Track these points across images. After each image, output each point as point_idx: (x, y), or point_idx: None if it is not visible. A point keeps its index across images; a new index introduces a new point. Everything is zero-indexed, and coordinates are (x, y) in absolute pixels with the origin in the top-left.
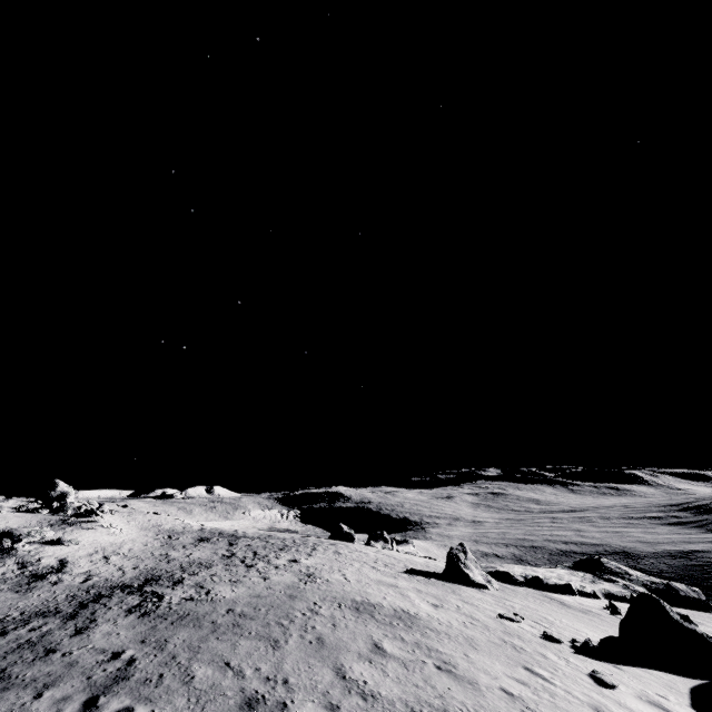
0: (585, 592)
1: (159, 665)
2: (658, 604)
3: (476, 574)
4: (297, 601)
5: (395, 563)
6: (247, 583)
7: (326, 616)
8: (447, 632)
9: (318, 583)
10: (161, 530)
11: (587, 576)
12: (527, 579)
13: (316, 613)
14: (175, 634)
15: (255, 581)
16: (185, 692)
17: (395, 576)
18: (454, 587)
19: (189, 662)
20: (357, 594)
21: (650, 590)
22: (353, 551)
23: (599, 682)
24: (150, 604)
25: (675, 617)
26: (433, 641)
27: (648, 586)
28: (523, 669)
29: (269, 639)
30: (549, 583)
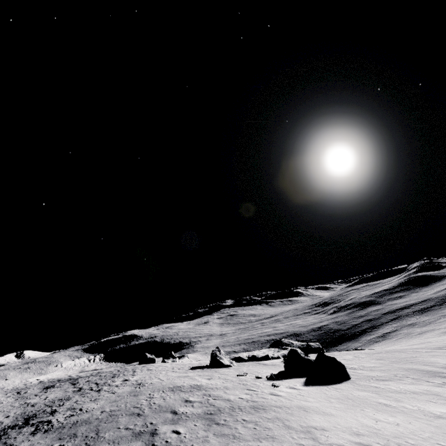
0: (275, 357)
1: (81, 441)
2: (296, 352)
3: (226, 361)
4: (140, 396)
5: (183, 366)
6: (103, 398)
7: (158, 397)
8: (216, 387)
9: (147, 386)
10: (7, 390)
11: (276, 349)
12: (249, 357)
13: (152, 398)
14: (77, 430)
15: (108, 396)
16: (105, 443)
17: (186, 372)
18: (216, 370)
19: (97, 434)
20: (170, 384)
21: (301, 349)
22: (158, 367)
23: (274, 387)
24: (45, 426)
25: (302, 355)
26: (210, 391)
27: (300, 347)
28: (247, 390)
29: (134, 414)
30: (259, 357)
